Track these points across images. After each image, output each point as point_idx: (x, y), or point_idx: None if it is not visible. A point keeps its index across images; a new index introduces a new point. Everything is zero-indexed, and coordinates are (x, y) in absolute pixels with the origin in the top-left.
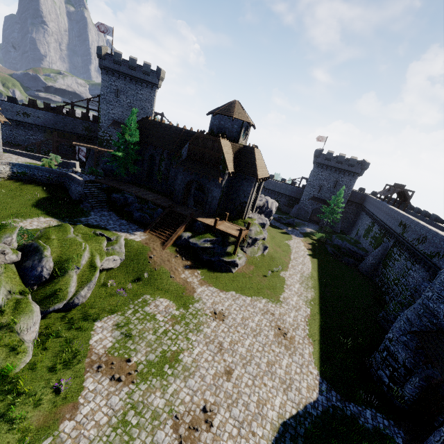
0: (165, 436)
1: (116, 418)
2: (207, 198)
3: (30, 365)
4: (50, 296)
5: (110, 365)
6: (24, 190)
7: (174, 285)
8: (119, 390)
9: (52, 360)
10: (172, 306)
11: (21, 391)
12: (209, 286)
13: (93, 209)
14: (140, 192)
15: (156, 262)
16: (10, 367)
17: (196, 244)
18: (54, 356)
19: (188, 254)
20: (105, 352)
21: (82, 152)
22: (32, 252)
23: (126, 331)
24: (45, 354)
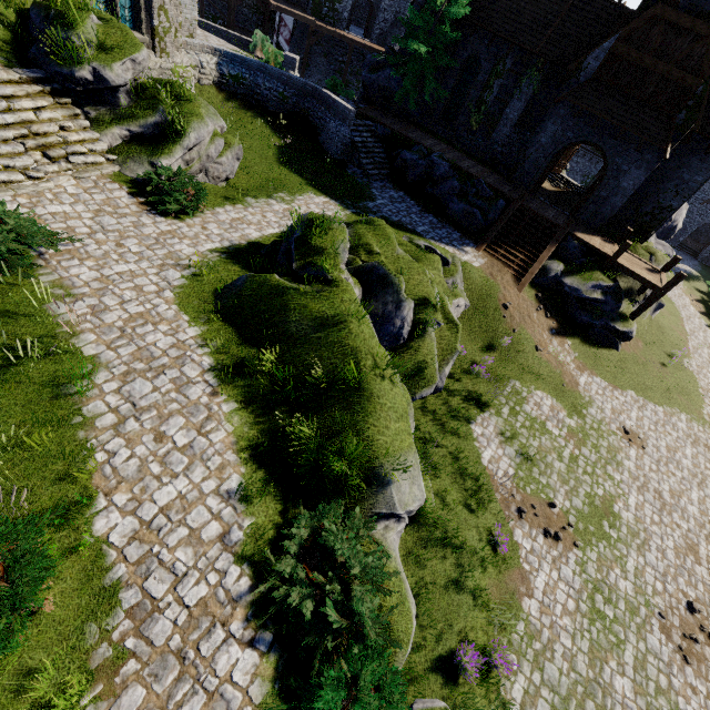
0: (659, 644)
1: (584, 604)
2: (602, 188)
3: (438, 497)
4: (413, 374)
5: (530, 509)
6: (245, 121)
7: (544, 366)
8: (565, 557)
9: (456, 490)
10: (559, 408)
11: (457, 544)
12: (592, 374)
13: (369, 181)
14: (446, 152)
15: (513, 318)
16: (426, 502)
17: (578, 291)
18: (454, 483)
19: (552, 305)
20: (512, 484)
21: (284, 29)
22: (378, 286)
23: (520, 448)
24: (441, 478)
